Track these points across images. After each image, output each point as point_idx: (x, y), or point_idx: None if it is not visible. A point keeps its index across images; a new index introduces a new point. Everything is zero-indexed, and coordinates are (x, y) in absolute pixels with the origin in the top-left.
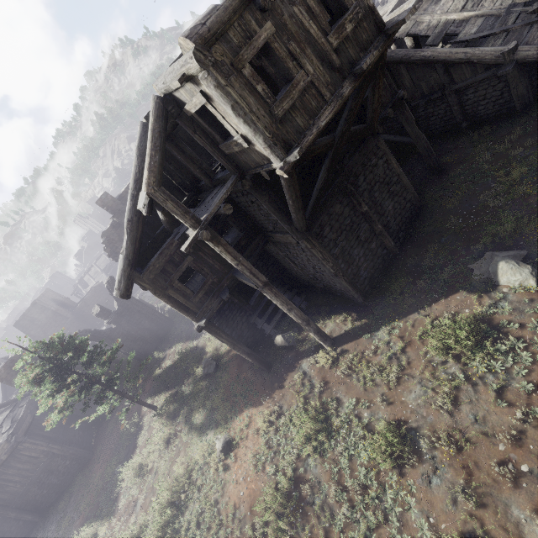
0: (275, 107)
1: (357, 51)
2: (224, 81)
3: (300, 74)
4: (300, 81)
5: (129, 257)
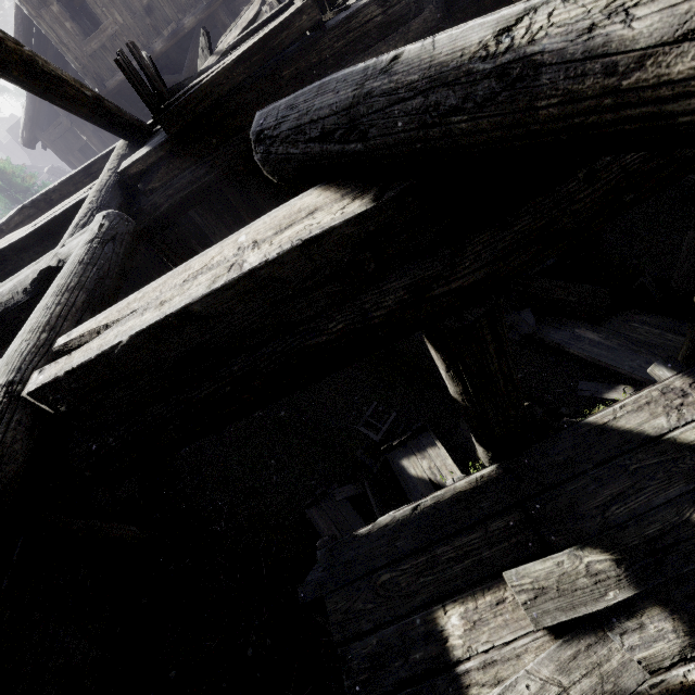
0: (83, 45)
1: (175, 12)
2: (35, 13)
3: (109, 22)
4: (109, 27)
5: (30, 114)
